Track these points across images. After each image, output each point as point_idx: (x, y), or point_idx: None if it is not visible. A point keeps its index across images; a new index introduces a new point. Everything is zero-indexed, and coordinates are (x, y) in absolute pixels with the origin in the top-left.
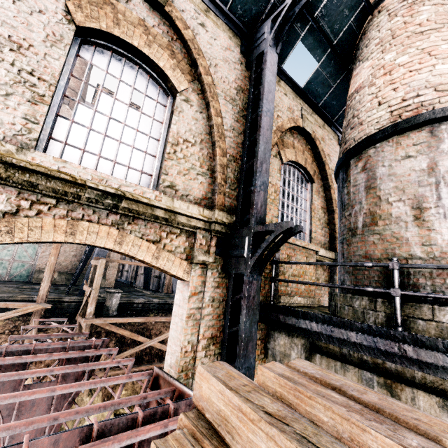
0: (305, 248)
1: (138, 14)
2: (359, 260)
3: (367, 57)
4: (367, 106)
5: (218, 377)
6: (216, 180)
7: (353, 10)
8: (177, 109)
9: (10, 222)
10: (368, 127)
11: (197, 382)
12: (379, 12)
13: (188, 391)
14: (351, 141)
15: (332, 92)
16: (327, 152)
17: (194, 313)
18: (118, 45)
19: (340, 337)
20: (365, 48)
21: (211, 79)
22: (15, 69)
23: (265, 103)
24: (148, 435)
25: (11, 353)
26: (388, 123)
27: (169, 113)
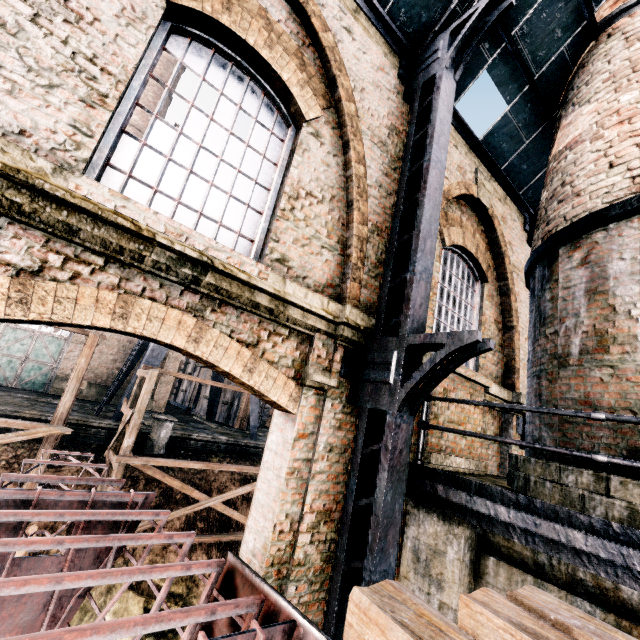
0: (470, 380)
1: (259, 1)
2: (572, 406)
3: (587, 98)
4: (589, 169)
5: (406, 626)
6: (350, 260)
7: (569, 31)
8: (301, 146)
9: (26, 286)
10: (591, 200)
11: (353, 626)
12: (608, 35)
13: (287, 607)
14: (558, 220)
15: (524, 150)
16: (509, 239)
17: (299, 468)
18: (225, 41)
19: (553, 538)
20: (585, 86)
21: (355, 108)
22: (68, 50)
23: (435, 150)
24: None
25: (0, 503)
26: (627, 194)
27: (288, 152)
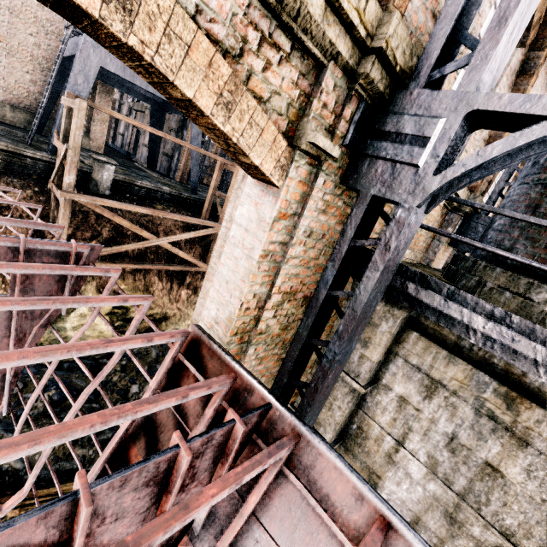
0: None
1: None
2: None
3: None
4: None
5: None
6: None
7: None
8: None
9: None
10: None
11: None
12: None
13: (263, 392)
14: None
15: None
16: None
17: (274, 252)
18: None
19: (527, 354)
20: None
21: None
22: None
23: None
24: (207, 507)
25: None
26: None
27: None
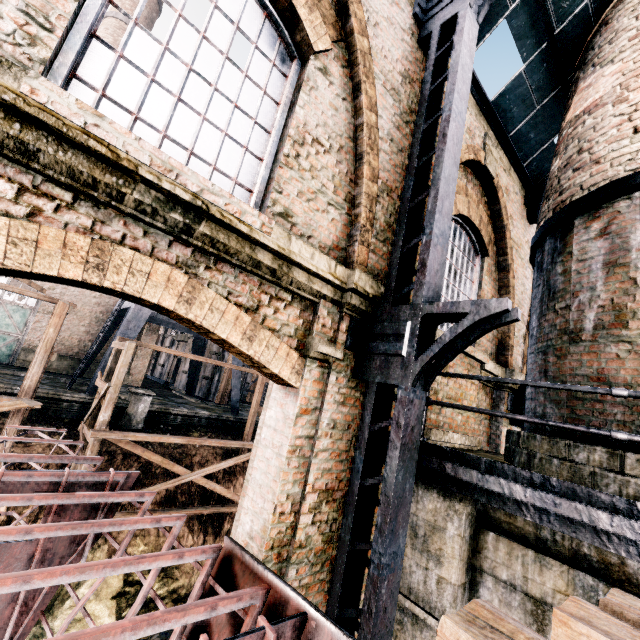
0: (469, 356)
1: None
2: (583, 383)
3: (611, 58)
4: (611, 134)
5: None
6: (358, 220)
7: None
8: (308, 82)
9: None
10: (612, 167)
11: None
12: None
13: (297, 599)
14: (574, 190)
15: (533, 116)
16: (510, 213)
17: (301, 446)
18: None
19: (574, 518)
20: (608, 45)
21: (368, 45)
22: None
23: (456, 99)
24: None
25: None
26: None
27: (292, 89)
